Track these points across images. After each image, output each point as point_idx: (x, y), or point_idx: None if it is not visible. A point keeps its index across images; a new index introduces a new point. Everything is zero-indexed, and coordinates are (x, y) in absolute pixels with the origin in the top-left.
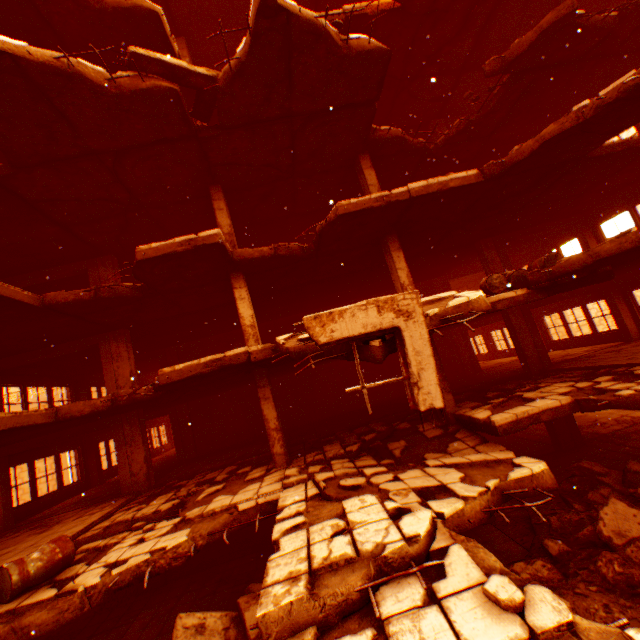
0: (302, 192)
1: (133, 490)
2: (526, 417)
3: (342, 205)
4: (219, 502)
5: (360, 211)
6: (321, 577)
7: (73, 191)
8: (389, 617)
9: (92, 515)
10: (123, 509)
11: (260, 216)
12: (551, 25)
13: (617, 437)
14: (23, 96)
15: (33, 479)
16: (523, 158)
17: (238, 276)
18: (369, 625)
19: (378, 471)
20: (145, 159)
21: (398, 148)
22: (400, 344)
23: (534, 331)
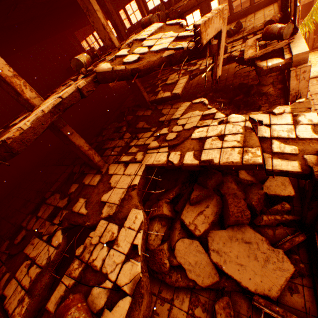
0: None
1: None
2: (183, 88)
3: None
4: (115, 196)
5: None
6: (246, 145)
7: None
8: (271, 135)
9: None
10: (3, 286)
11: None
12: None
13: None
14: None
15: None
16: None
17: None
18: (268, 141)
19: (167, 130)
20: None
21: None
22: (218, 43)
23: None
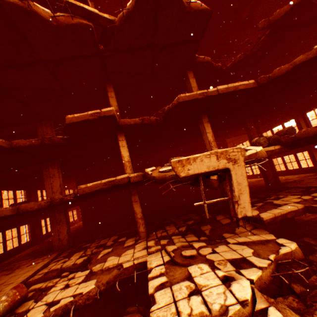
0: (155, 90)
1: (60, 248)
2: (280, 215)
3: (181, 96)
4: (111, 261)
5: (191, 100)
6: None
7: (29, 83)
8: None
9: (37, 264)
10: (55, 261)
11: (131, 102)
12: (299, 1)
13: (314, 222)
14: (0, 23)
15: (4, 241)
16: (281, 74)
17: (121, 134)
18: None
19: (201, 245)
20: (71, 66)
21: (207, 68)
22: (228, 178)
23: (272, 167)
